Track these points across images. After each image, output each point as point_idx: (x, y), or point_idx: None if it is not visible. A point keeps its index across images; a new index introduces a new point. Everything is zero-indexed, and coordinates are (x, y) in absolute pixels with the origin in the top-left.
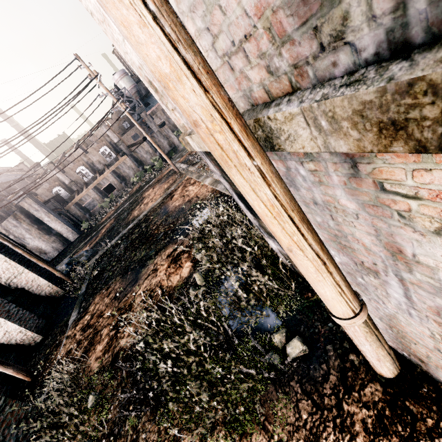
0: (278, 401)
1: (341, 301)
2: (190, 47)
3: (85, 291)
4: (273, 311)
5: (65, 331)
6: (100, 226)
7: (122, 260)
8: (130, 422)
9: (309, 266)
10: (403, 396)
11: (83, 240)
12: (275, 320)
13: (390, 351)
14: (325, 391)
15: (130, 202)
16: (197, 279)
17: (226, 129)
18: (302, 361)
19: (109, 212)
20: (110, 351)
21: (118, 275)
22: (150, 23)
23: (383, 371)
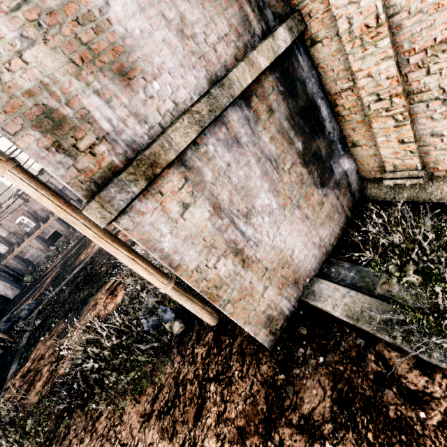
0: (162, 362)
1: (153, 278)
2: (44, 189)
3: (27, 343)
4: (172, 309)
5: (4, 385)
6: (45, 277)
7: (66, 304)
8: (64, 424)
9: (126, 262)
10: (221, 333)
11: (25, 295)
12: (172, 314)
13: (205, 307)
14: (188, 346)
15: (78, 247)
16: (125, 301)
17: (64, 212)
18: (181, 334)
19: (55, 260)
20: (49, 383)
21: (61, 318)
22: (27, 186)
23: (207, 321)
